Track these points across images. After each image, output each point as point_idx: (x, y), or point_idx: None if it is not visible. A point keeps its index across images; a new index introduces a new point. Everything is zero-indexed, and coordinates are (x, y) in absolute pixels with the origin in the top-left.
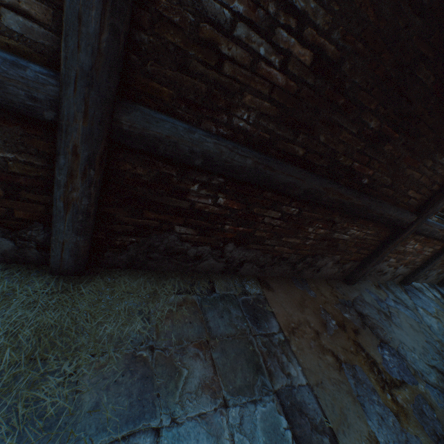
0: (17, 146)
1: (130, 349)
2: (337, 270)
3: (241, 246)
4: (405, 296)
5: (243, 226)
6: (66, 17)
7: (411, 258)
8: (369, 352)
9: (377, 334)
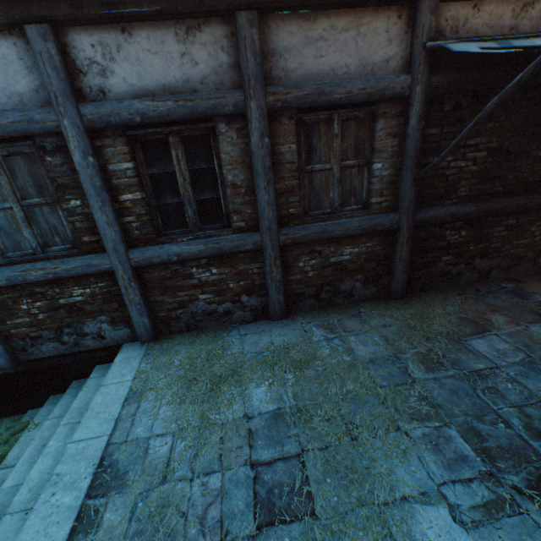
0: (381, 243)
1: (456, 315)
2: None
3: (484, 258)
4: None
5: (480, 244)
6: (401, 196)
7: None
8: None
9: None
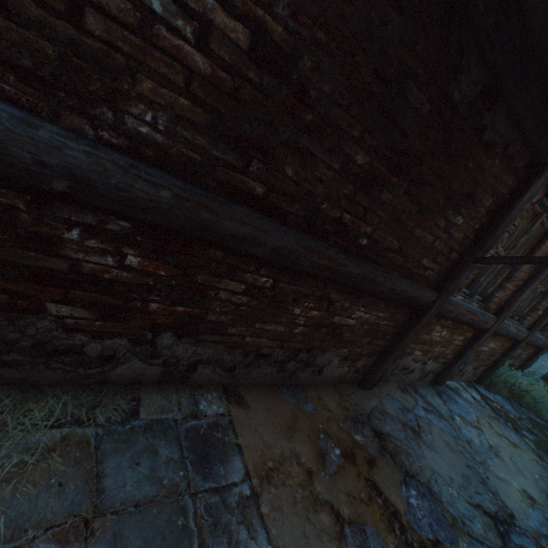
0: None
1: None
2: (347, 369)
3: (186, 338)
4: (438, 401)
5: (183, 305)
6: None
7: (440, 349)
8: (389, 495)
9: (401, 462)
